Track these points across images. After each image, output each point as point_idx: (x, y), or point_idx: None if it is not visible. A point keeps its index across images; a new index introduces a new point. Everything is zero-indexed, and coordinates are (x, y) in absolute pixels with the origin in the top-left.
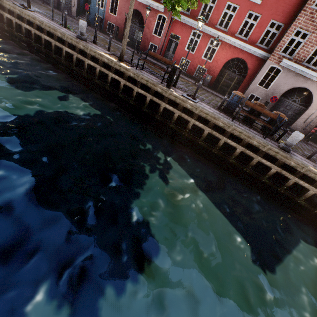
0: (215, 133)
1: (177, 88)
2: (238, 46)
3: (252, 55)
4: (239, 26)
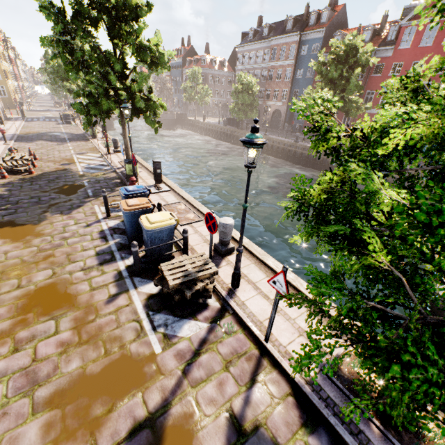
0: None
1: None
2: None
3: None
4: None
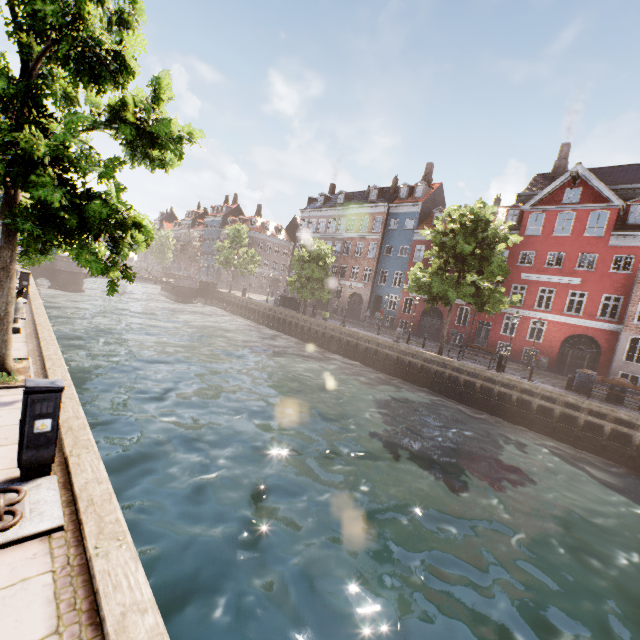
0: (569, 411)
1: (506, 373)
2: (572, 323)
3: (596, 329)
4: (564, 305)
